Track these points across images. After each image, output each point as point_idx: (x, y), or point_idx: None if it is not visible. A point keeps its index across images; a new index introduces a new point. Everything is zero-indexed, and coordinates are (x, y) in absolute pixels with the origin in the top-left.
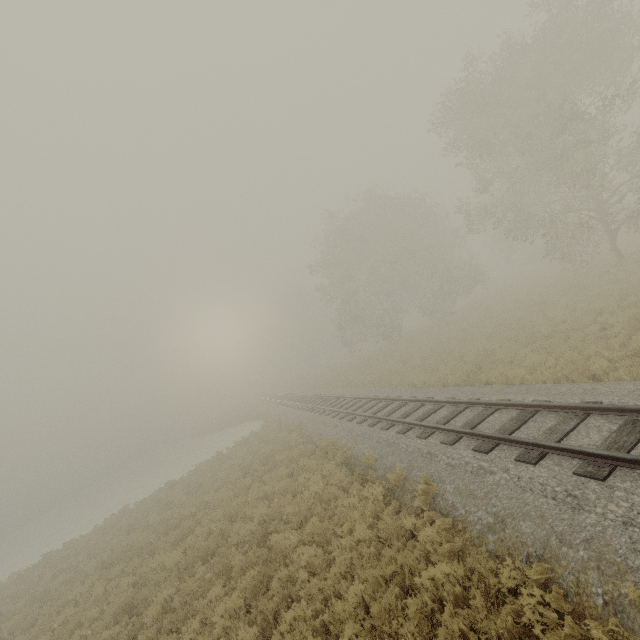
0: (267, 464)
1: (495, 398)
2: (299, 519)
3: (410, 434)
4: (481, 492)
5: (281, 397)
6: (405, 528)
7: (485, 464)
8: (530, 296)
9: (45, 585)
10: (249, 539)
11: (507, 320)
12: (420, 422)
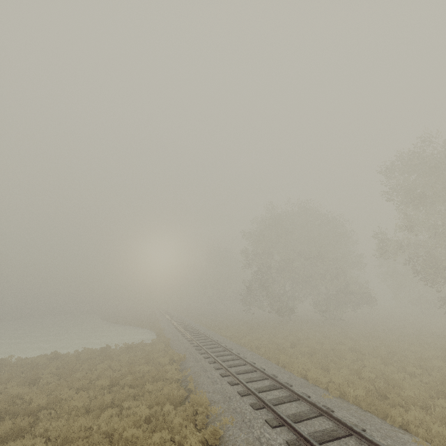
0: (136, 387)
1: None
2: None
3: None
4: None
5: (179, 321)
6: None
7: None
8: (420, 337)
9: None
10: None
11: (400, 350)
12: None
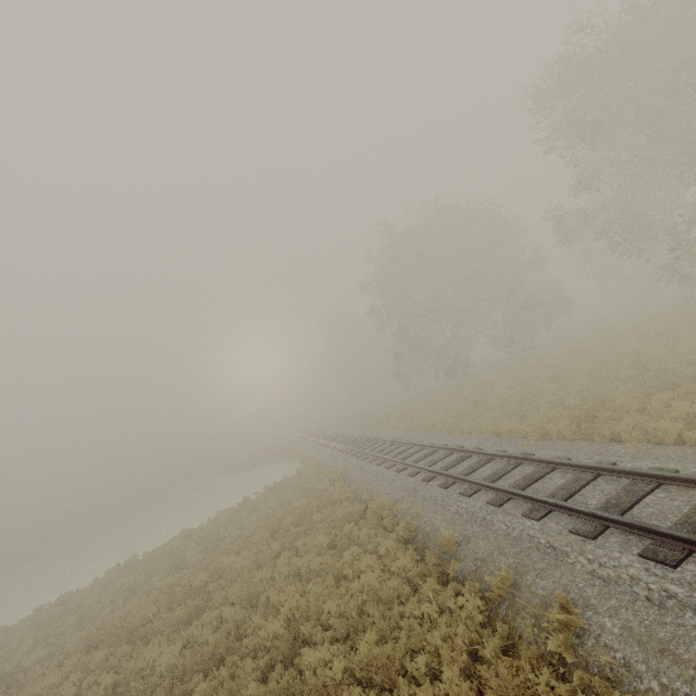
0: (302, 523)
1: (645, 465)
2: (346, 629)
3: (509, 508)
4: (688, 650)
5: (321, 435)
6: (532, 689)
7: (678, 589)
8: (638, 328)
9: (19, 659)
10: (272, 646)
11: (612, 356)
12: (526, 492)
